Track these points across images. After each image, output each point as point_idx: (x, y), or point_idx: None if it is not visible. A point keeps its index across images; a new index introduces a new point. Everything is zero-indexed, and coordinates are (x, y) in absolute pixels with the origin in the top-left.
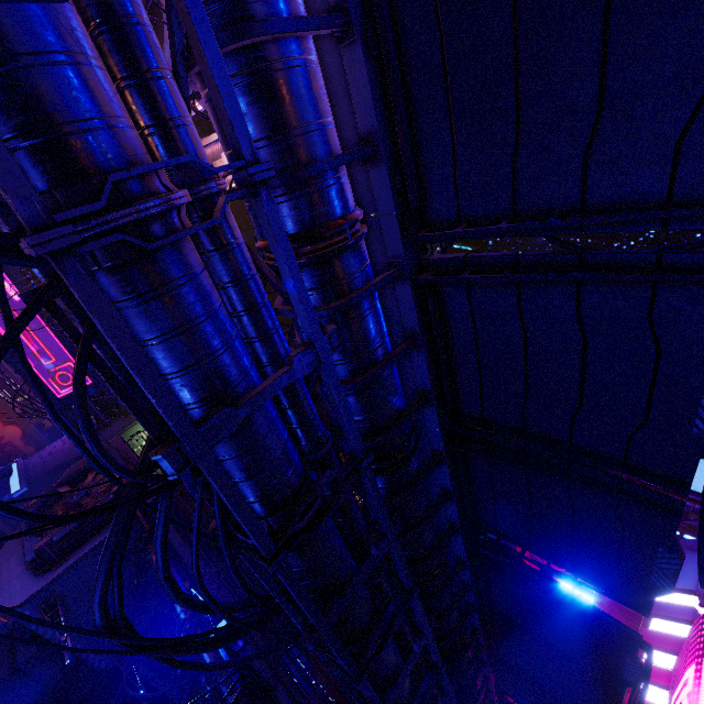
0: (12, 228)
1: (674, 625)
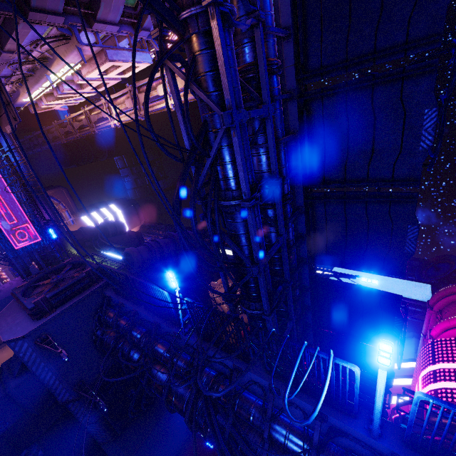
0: (158, 21)
1: (406, 380)
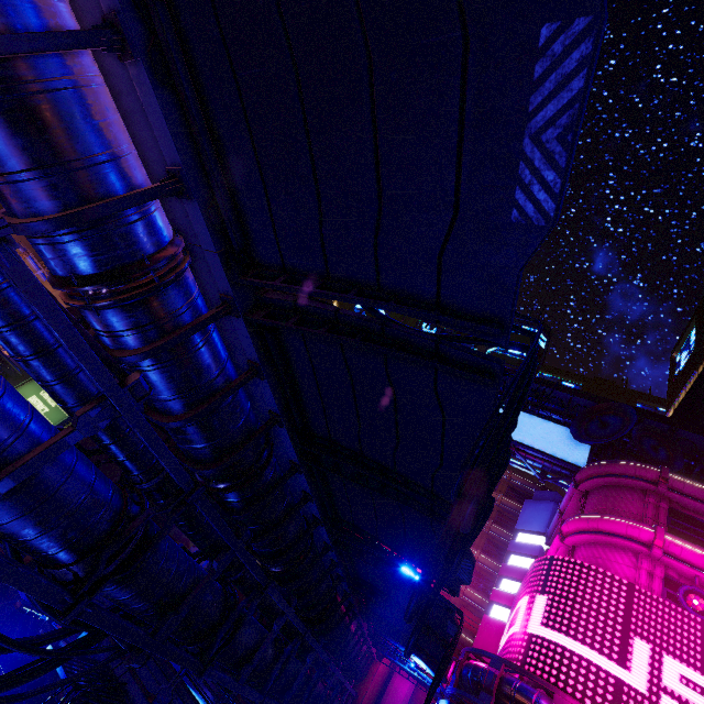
0: None
1: (526, 560)
